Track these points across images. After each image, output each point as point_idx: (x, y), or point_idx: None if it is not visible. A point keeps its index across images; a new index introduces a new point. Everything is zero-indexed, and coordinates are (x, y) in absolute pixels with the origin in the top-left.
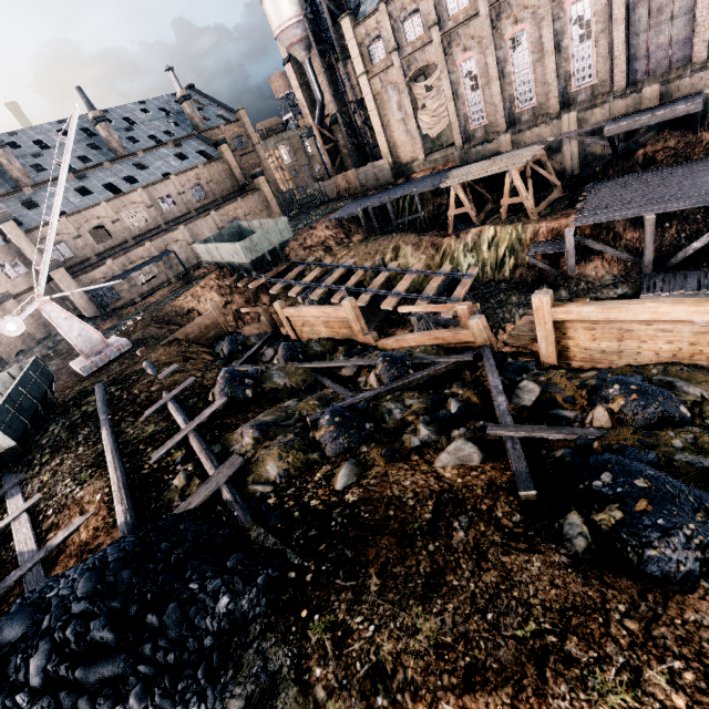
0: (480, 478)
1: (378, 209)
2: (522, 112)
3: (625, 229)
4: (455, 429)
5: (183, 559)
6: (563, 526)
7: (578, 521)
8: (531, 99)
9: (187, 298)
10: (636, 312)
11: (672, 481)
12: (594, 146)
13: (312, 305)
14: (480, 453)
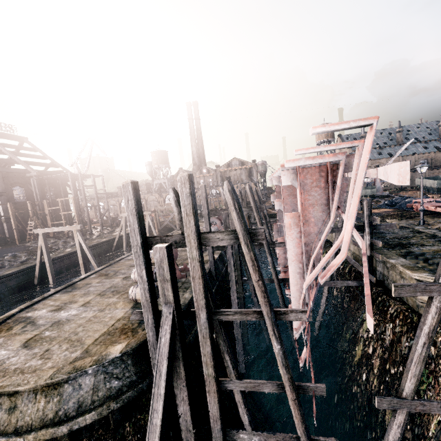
0: None
1: None
2: None
3: None
4: None
5: None
6: None
7: None
8: None
9: (403, 192)
10: None
11: None
12: None
13: None
14: None
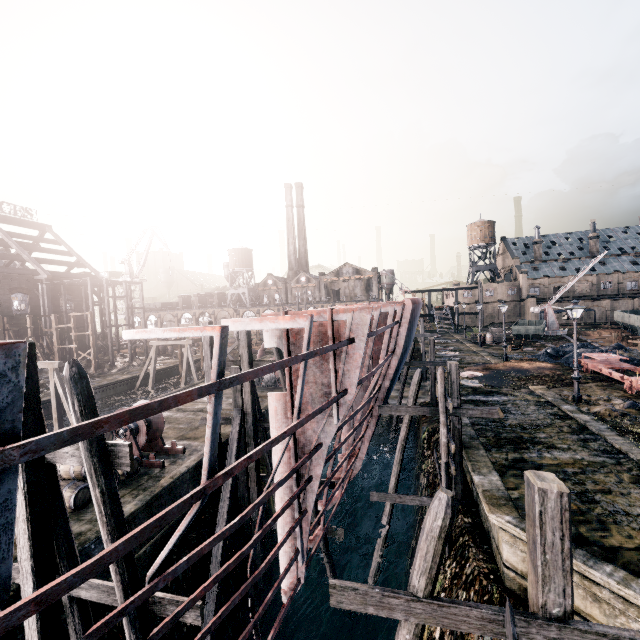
0: None
1: None
2: None
3: None
4: None
5: None
6: None
7: None
8: None
9: (594, 332)
10: None
11: None
12: None
13: None
14: None
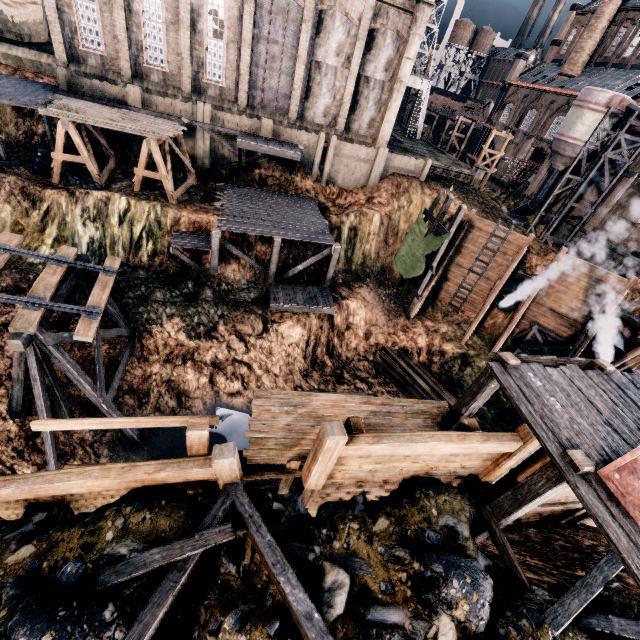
0: None
1: None
2: (151, 69)
3: (256, 241)
4: None
5: None
6: None
7: None
8: (162, 60)
9: None
10: (418, 448)
11: None
12: (223, 148)
13: None
14: None
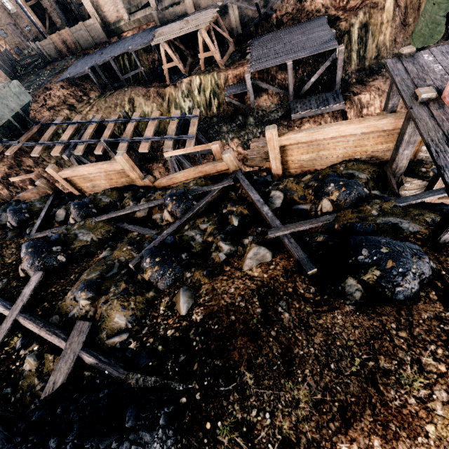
0: (277, 269)
1: (103, 67)
2: None
3: (277, 72)
4: (243, 237)
5: (79, 443)
6: (345, 288)
7: (354, 282)
8: None
9: None
10: (327, 133)
11: (395, 242)
12: (247, 11)
13: (78, 159)
14: (270, 252)
